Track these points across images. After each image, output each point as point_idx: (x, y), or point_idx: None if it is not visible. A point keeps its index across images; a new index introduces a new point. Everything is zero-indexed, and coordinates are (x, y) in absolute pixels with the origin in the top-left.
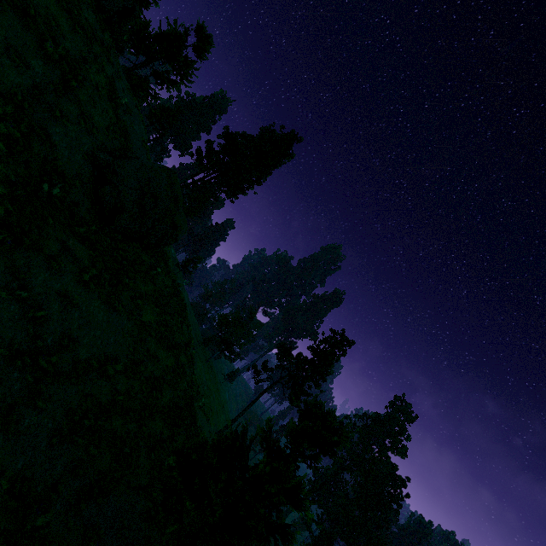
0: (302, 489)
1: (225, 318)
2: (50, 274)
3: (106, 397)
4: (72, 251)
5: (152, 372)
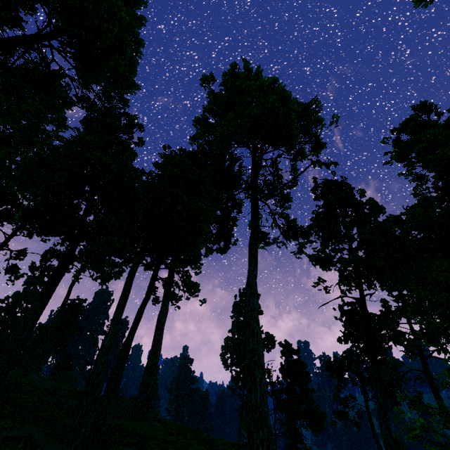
0: None
1: None
2: None
3: None
4: None
5: None
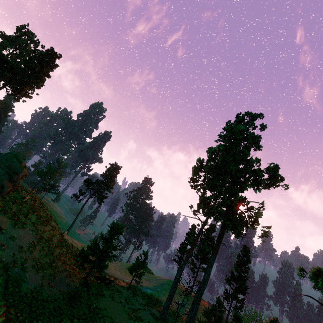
0: (116, 246)
1: (42, 171)
2: (3, 234)
3: (38, 255)
4: (2, 221)
5: (46, 237)
